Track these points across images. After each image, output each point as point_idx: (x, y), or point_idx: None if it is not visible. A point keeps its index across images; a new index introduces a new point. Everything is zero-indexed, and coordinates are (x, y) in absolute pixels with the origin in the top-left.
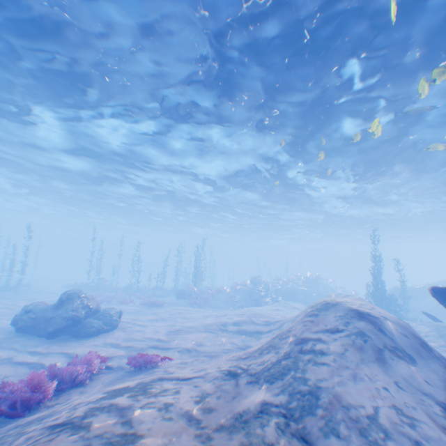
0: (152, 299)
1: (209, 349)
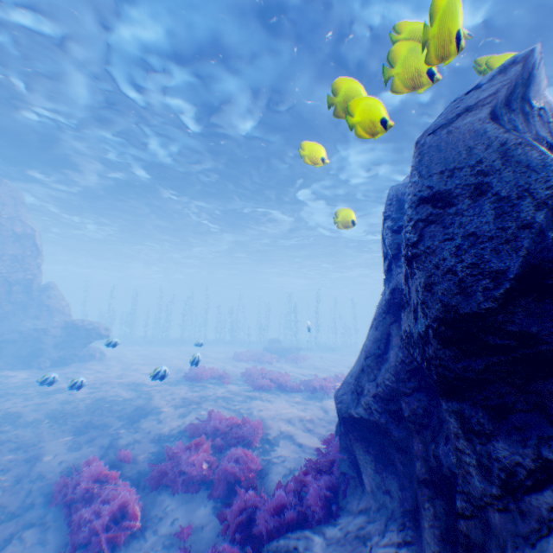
0: None
1: None
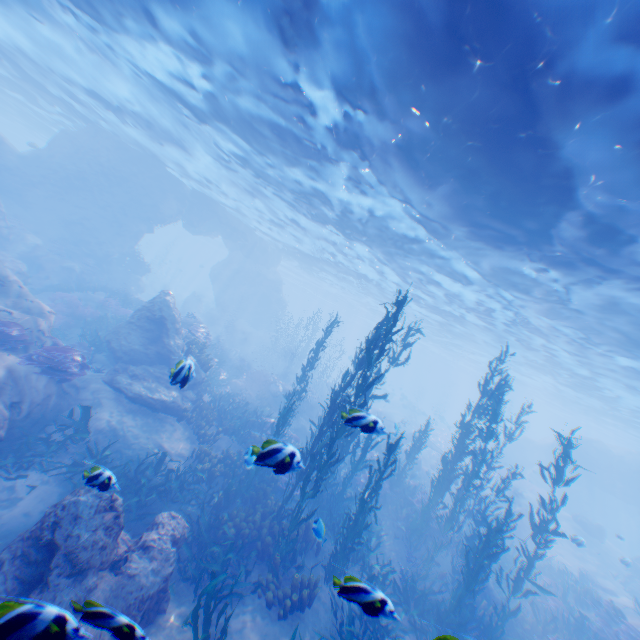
0: None
1: None
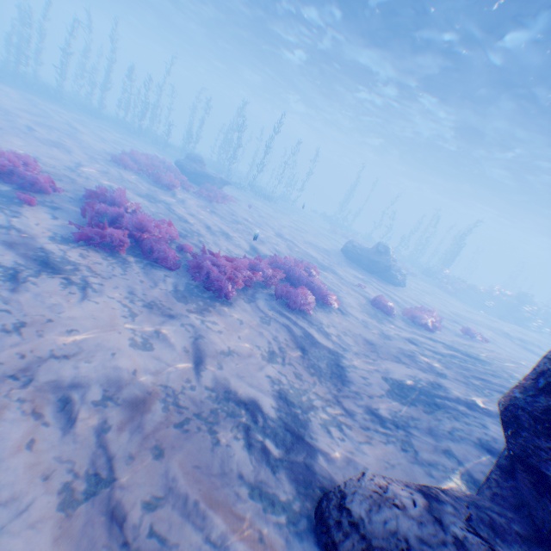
0: (405, 266)
1: (506, 349)
